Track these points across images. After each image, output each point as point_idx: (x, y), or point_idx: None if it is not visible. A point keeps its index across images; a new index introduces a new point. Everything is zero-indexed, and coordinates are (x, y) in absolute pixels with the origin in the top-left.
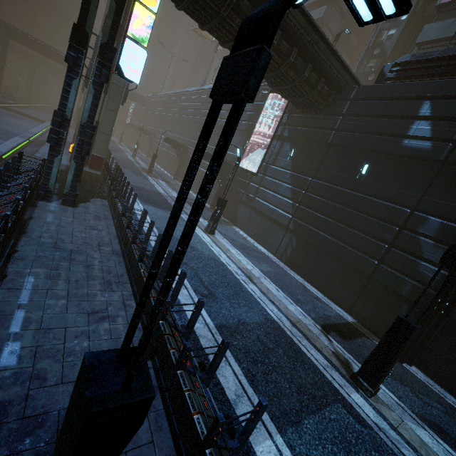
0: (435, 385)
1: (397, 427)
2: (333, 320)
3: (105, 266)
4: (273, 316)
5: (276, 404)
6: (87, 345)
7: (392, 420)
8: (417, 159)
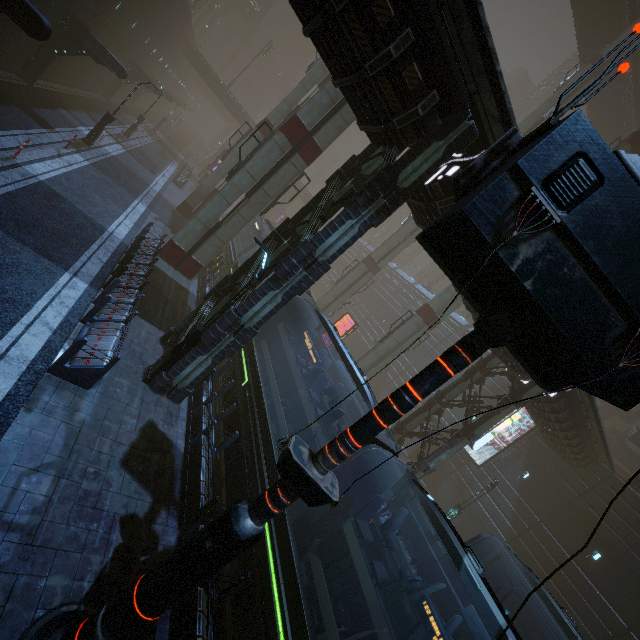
0: None
1: None
2: None
3: None
4: None
5: None
6: None
7: None
8: None
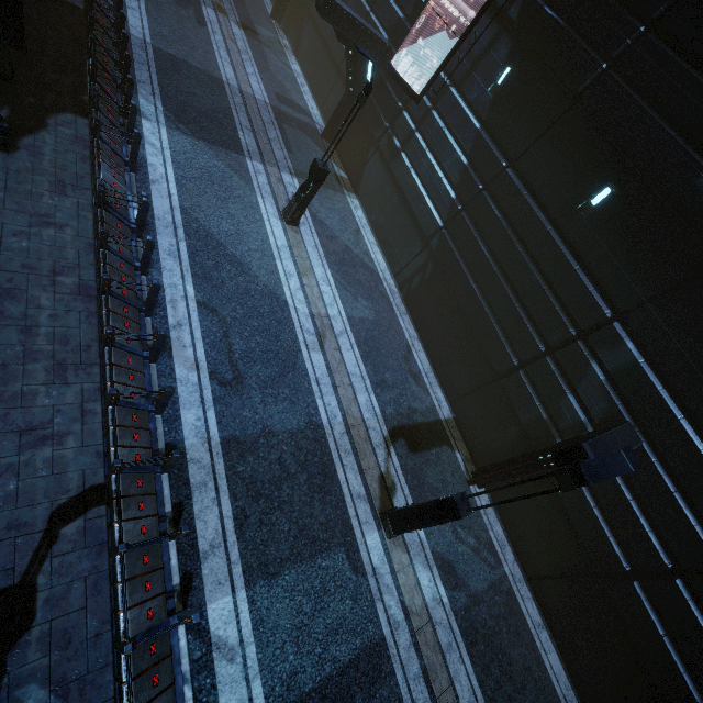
0: (491, 514)
1: (398, 570)
2: (415, 419)
3: (59, 328)
4: (323, 417)
5: (260, 553)
6: (15, 488)
7: (397, 563)
8: (695, 228)
